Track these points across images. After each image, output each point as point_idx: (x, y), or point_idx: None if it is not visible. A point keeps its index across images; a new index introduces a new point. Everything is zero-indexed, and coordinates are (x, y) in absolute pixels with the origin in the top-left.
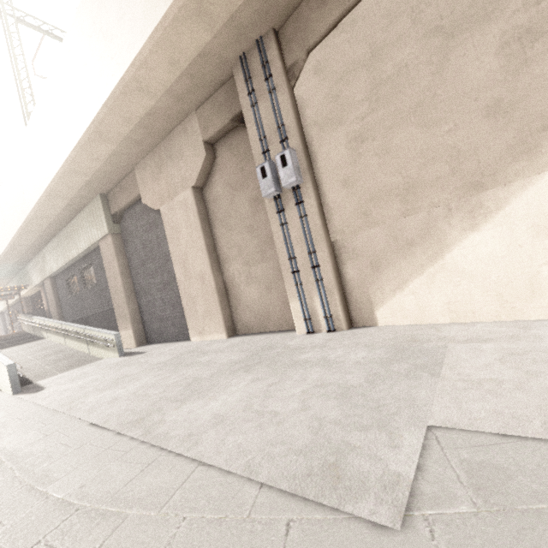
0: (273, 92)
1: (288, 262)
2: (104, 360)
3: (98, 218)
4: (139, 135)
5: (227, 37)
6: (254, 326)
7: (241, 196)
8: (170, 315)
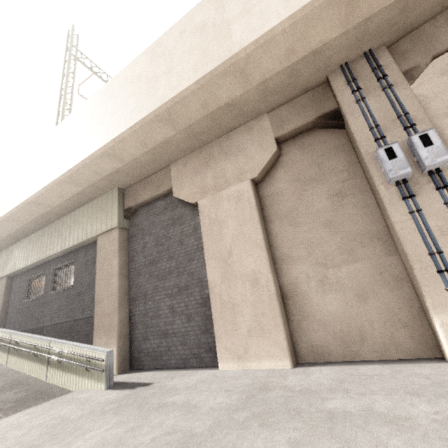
0: (391, 87)
1: (428, 258)
2: (79, 392)
3: (107, 211)
4: (202, 127)
5: (348, 39)
6: (333, 351)
7: (316, 190)
8: (181, 329)
